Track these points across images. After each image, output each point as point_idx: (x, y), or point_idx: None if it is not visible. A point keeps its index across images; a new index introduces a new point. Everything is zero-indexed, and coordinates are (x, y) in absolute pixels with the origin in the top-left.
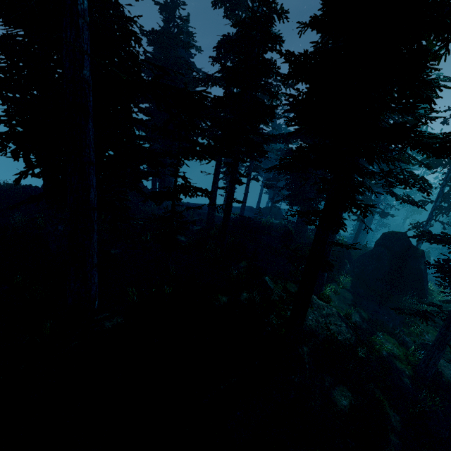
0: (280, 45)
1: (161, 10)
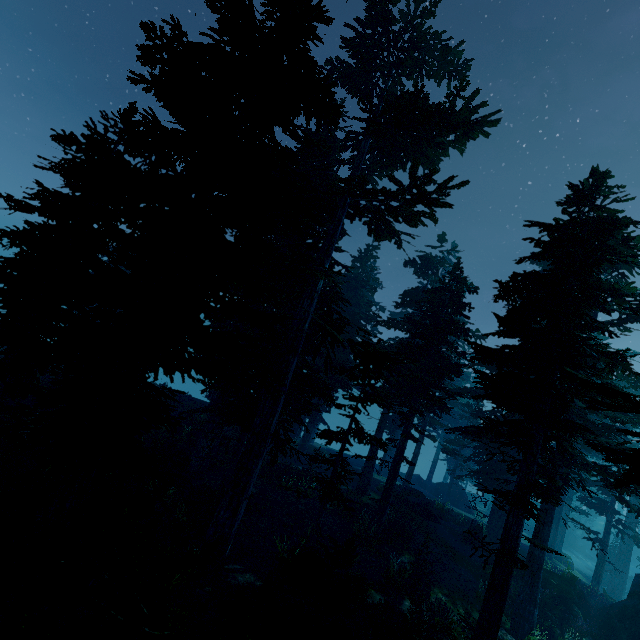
0: (469, 310)
1: (354, 260)
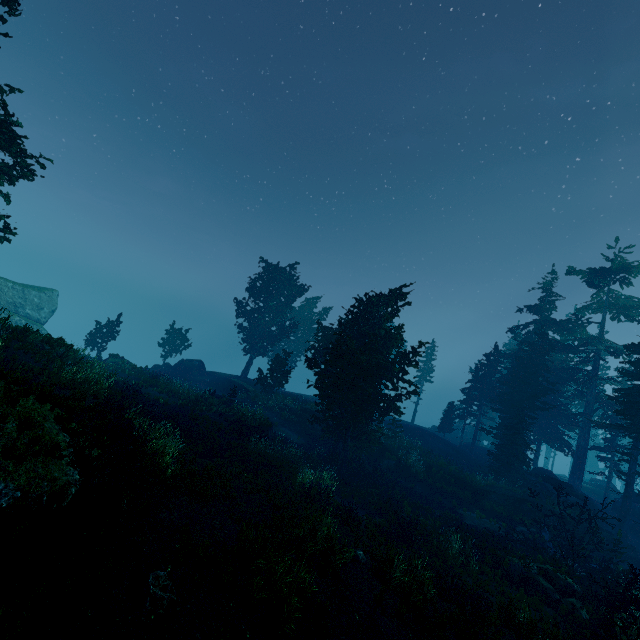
0: None
1: None
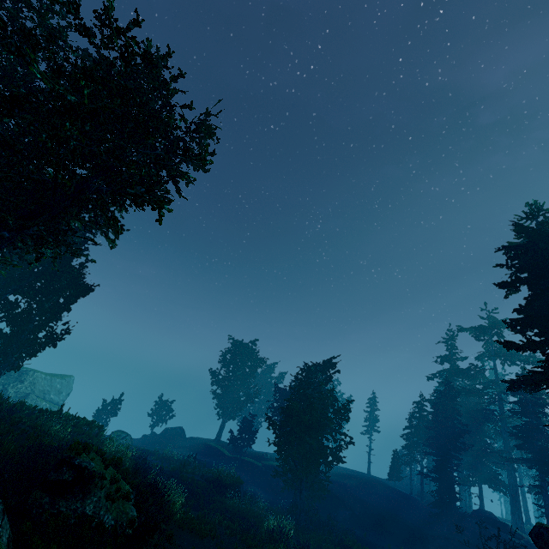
0: None
1: None
